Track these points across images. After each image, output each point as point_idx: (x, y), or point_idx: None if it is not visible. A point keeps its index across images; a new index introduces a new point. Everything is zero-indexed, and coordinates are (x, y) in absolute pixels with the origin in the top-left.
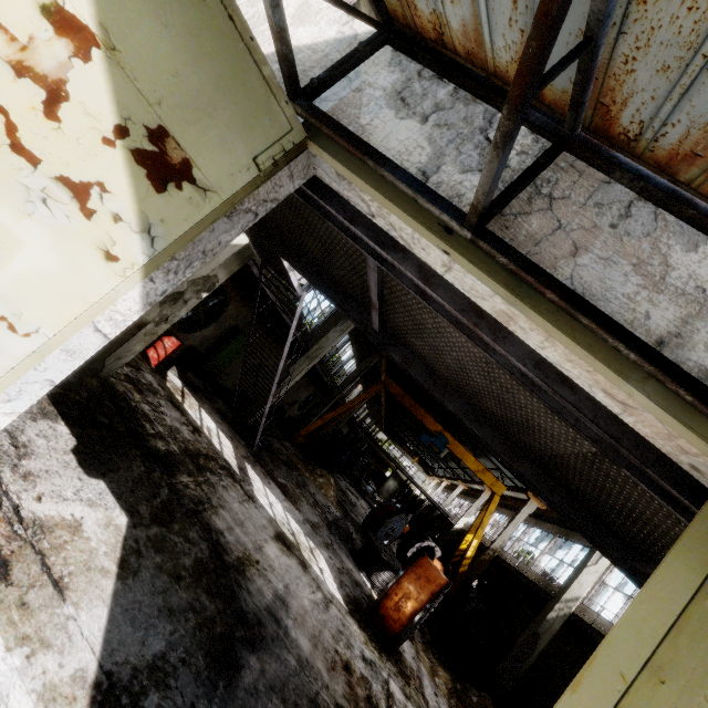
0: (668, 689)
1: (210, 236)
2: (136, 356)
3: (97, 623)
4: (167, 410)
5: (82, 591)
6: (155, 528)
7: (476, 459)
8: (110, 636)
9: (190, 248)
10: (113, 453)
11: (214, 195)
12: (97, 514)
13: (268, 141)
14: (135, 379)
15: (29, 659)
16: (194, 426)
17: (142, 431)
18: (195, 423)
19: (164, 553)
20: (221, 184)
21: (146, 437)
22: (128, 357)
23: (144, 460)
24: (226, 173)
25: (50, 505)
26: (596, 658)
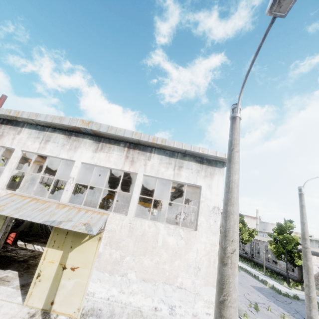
0: (53, 240)
1: (3, 228)
2: (4, 245)
3: (17, 282)
4: (21, 252)
5: (13, 280)
6: (25, 270)
7: (140, 201)
8: (20, 282)
9: (1, 231)
10: (9, 265)
11: (1, 225)
12: (10, 273)
13: (4, 216)
14: (7, 250)
15: (8, 286)
16: (32, 250)
17: (14, 259)
18: (32, 250)
19: (29, 272)
20: (1, 224)
21: (16, 259)
22: (1, 246)
23: (18, 263)
24: (1, 222)
25: (0, 276)
26: (48, 242)
